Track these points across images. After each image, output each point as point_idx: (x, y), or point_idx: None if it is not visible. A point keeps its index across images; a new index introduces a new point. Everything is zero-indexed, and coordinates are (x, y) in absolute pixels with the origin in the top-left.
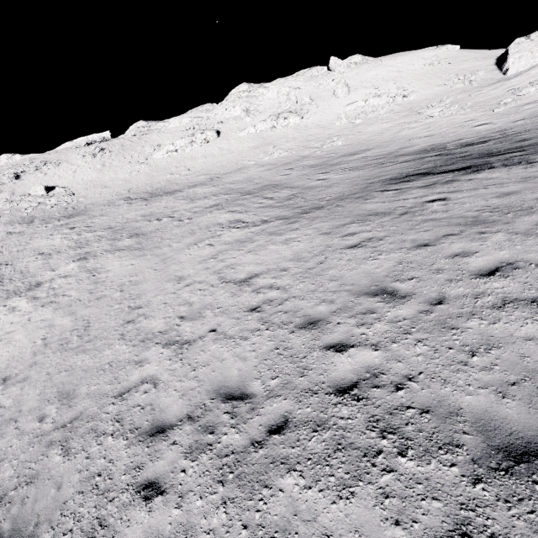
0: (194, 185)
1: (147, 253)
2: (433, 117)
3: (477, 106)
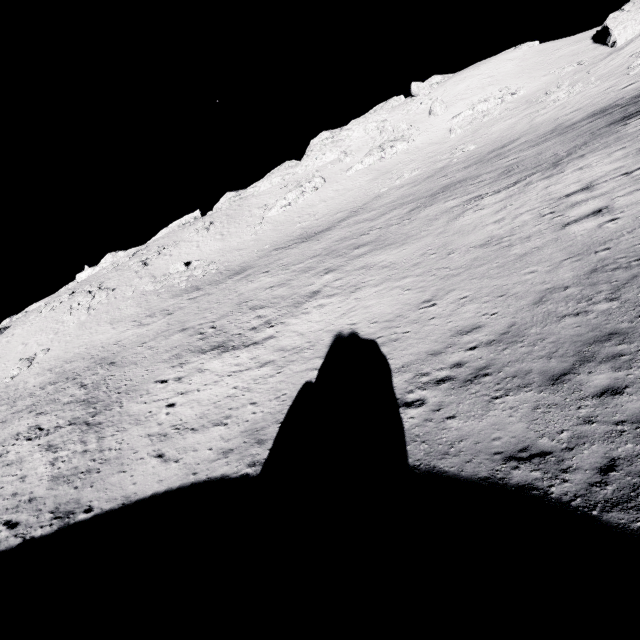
0: (341, 220)
1: (406, 241)
2: (561, 99)
3: (604, 77)
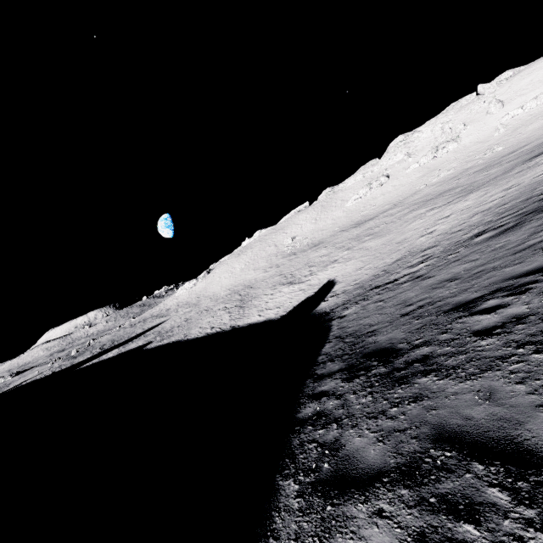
0: (384, 211)
1: (385, 235)
2: None
3: None
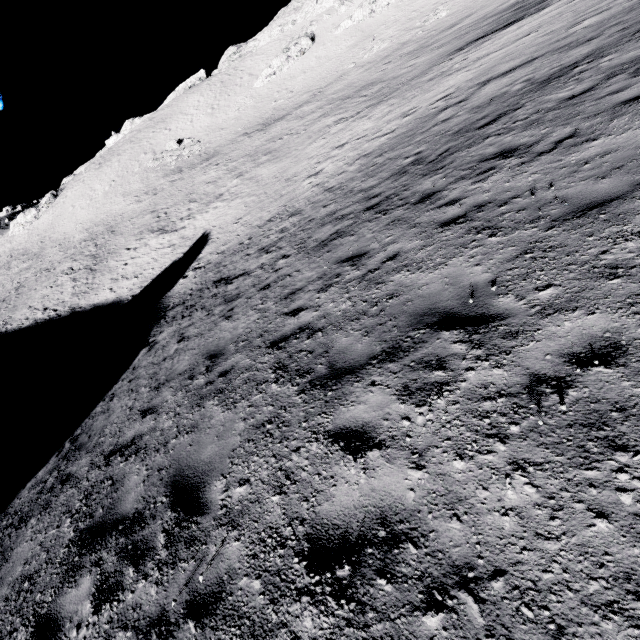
0: (300, 106)
1: (282, 158)
2: None
3: None
